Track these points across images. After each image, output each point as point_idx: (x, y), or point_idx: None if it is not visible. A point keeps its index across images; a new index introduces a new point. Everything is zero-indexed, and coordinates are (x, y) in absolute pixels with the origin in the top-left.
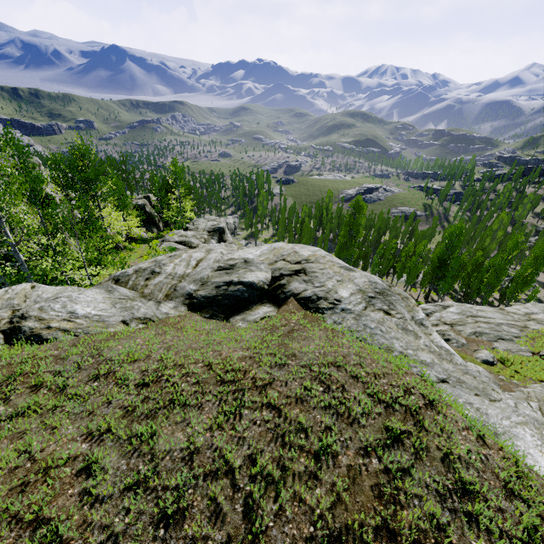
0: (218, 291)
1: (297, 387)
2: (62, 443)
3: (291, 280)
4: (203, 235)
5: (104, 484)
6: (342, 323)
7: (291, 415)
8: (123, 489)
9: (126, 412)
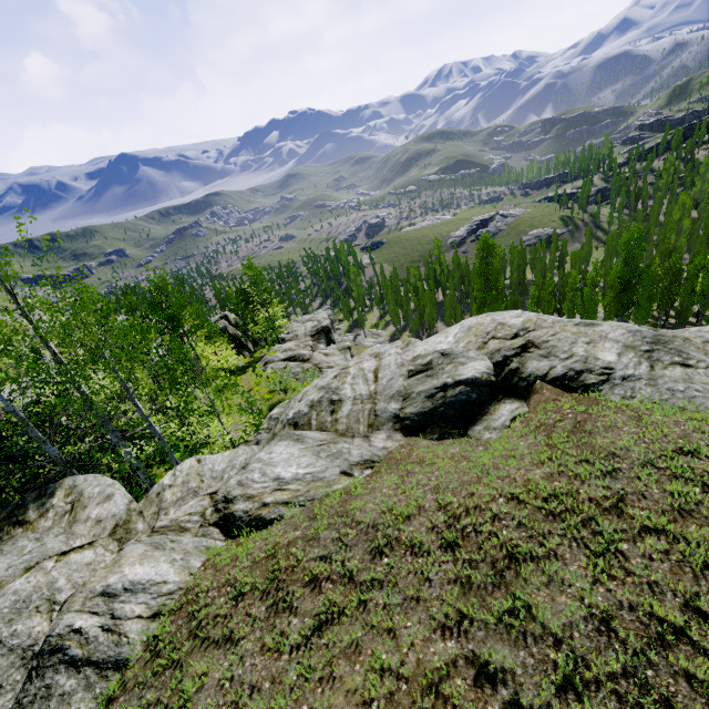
0: (434, 401)
1: (661, 495)
2: (419, 647)
3: (524, 360)
4: (307, 342)
5: (525, 691)
6: (636, 395)
7: (690, 535)
8: (555, 691)
9: (461, 587)
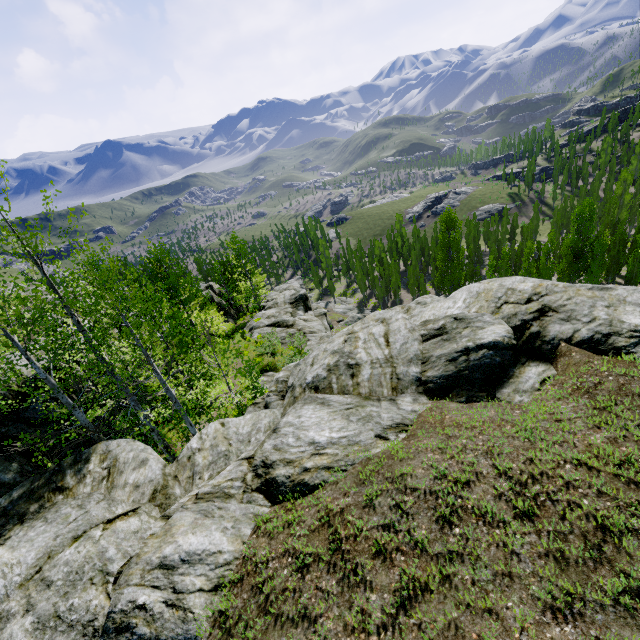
0: (457, 364)
1: None
2: (532, 632)
3: (545, 323)
4: (287, 309)
5: None
6: None
7: None
8: None
9: (556, 562)
